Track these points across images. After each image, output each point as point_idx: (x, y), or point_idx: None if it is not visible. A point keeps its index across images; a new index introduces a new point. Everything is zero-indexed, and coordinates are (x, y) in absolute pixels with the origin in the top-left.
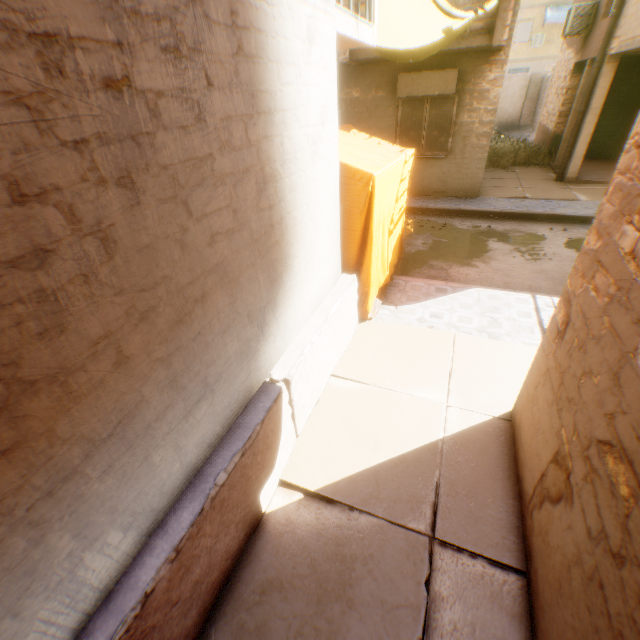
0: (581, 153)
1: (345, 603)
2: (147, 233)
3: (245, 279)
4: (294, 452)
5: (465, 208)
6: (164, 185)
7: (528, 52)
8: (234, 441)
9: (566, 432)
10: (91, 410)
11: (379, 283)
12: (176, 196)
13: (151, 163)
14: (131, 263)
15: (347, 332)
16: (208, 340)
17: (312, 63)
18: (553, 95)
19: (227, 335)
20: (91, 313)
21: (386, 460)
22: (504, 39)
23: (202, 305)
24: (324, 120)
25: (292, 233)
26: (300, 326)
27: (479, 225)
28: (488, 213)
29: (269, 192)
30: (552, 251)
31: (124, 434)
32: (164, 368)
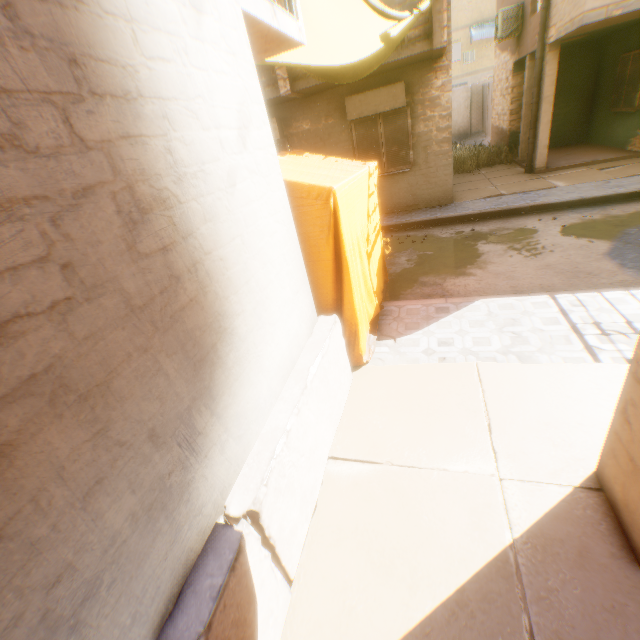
0: (545, 142)
1: None
2: None
3: (128, 379)
4: (289, 615)
5: (442, 216)
6: None
7: (463, 69)
8: None
9: None
10: None
11: (368, 316)
12: None
13: None
14: None
15: (340, 390)
16: (38, 535)
17: (206, 40)
18: (499, 97)
19: (99, 496)
20: None
21: (436, 606)
22: (445, 40)
23: None
24: (247, 122)
25: (222, 281)
26: (267, 408)
27: (462, 230)
28: (468, 216)
29: (157, 225)
30: (550, 242)
31: None
32: None
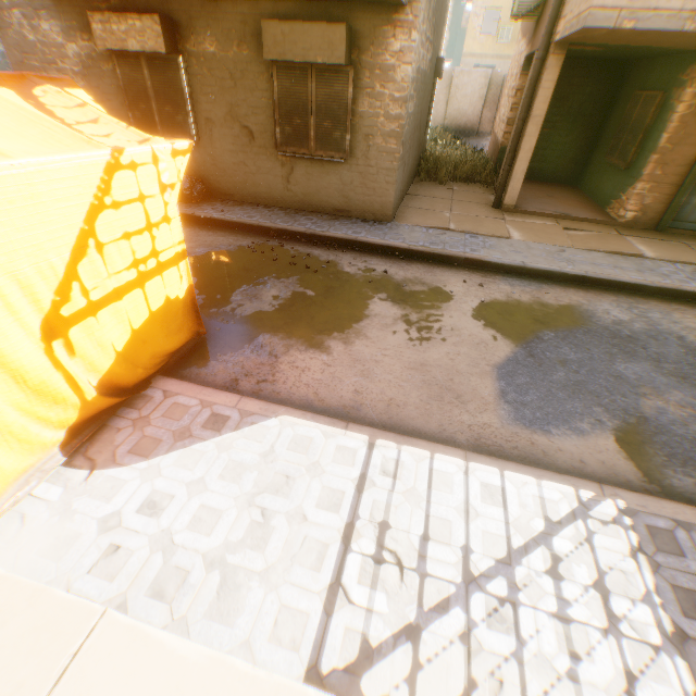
0: (522, 174)
1: None
2: None
3: None
4: None
5: (364, 239)
6: None
7: (495, 47)
8: None
9: None
10: None
11: (55, 423)
12: None
13: None
14: None
15: None
16: None
17: None
18: (506, 97)
19: None
20: None
21: None
22: None
23: None
24: None
25: None
26: None
27: (374, 268)
28: (393, 249)
29: None
30: (453, 323)
31: None
32: None
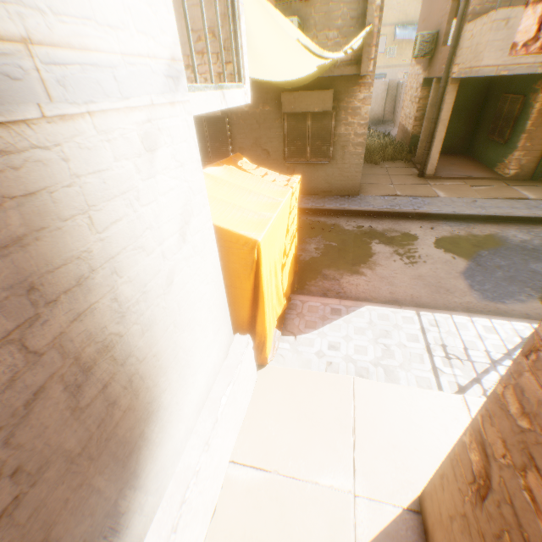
0: (436, 155)
1: None
2: None
3: (65, 519)
4: None
5: (349, 208)
6: None
7: (385, 61)
8: None
9: None
10: None
11: (277, 315)
12: None
13: None
14: None
15: (245, 397)
16: None
17: (158, 169)
18: (409, 101)
19: None
20: None
21: None
22: (370, 69)
23: None
24: (188, 216)
25: (154, 373)
26: (183, 445)
27: (362, 225)
28: (368, 212)
29: (99, 372)
30: (425, 252)
31: None
32: None
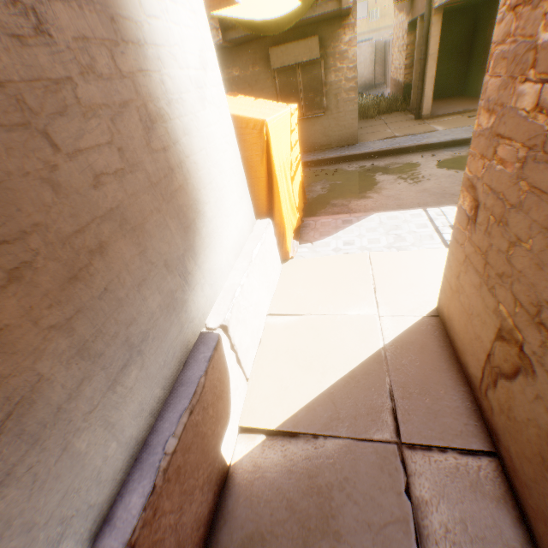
0: (430, 93)
1: (332, 538)
2: None
3: (152, 226)
4: (247, 396)
5: (349, 153)
6: (5, 107)
7: (369, 26)
8: (179, 400)
9: (506, 306)
10: None
11: (292, 226)
12: (29, 123)
13: None
14: None
15: (273, 272)
16: (120, 296)
17: (178, 2)
18: (397, 53)
19: (144, 288)
20: None
21: (337, 380)
22: (351, 1)
23: (102, 257)
24: (205, 65)
25: (196, 178)
26: (226, 272)
27: (364, 165)
28: (369, 154)
29: (159, 132)
30: (428, 173)
31: (21, 428)
32: (65, 336)
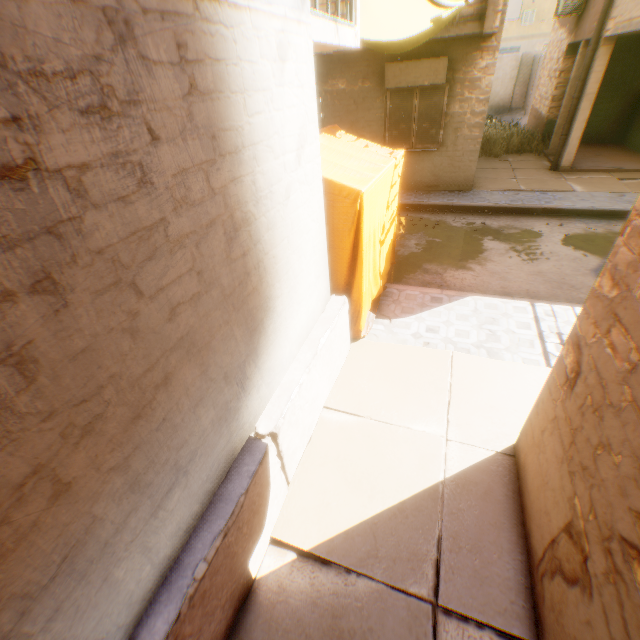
0: (576, 141)
1: None
2: (82, 335)
3: (218, 341)
4: (286, 503)
5: (458, 203)
6: (101, 273)
7: (518, 30)
8: (215, 518)
9: (581, 505)
10: (23, 562)
11: (372, 296)
12: (119, 280)
13: (80, 252)
14: (63, 377)
15: (339, 357)
16: (176, 422)
17: (286, 82)
18: (546, 78)
19: (200, 408)
20: (10, 455)
21: (384, 509)
22: (496, 26)
23: (165, 388)
24: (303, 142)
25: (272, 273)
26: (287, 365)
27: (473, 222)
28: (482, 208)
29: (241, 238)
30: (549, 249)
31: (73, 567)
32: (121, 474)
